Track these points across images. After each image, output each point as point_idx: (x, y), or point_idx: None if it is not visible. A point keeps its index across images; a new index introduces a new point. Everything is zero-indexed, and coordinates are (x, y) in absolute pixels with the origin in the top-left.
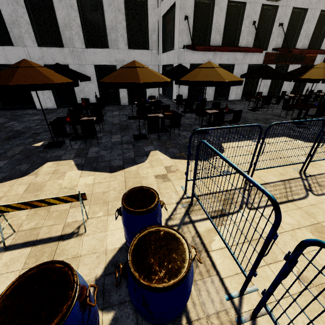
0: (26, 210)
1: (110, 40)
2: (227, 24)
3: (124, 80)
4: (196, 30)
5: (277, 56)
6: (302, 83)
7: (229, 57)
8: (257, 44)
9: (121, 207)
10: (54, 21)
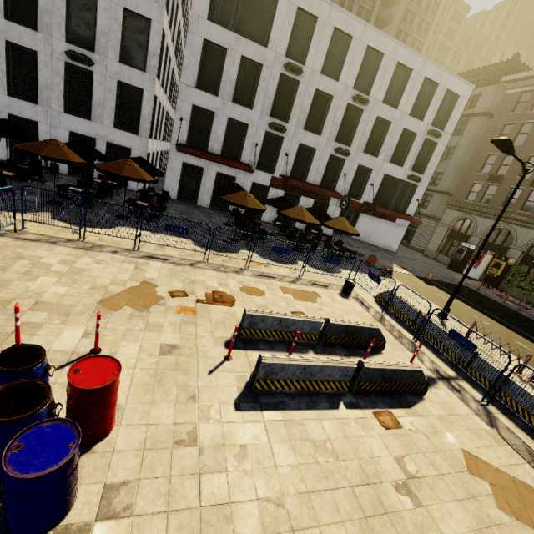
0: None
1: (94, 114)
2: (230, 137)
3: (29, 149)
4: (194, 132)
5: (284, 183)
6: None
7: (230, 168)
8: (265, 166)
9: None
10: (36, 78)
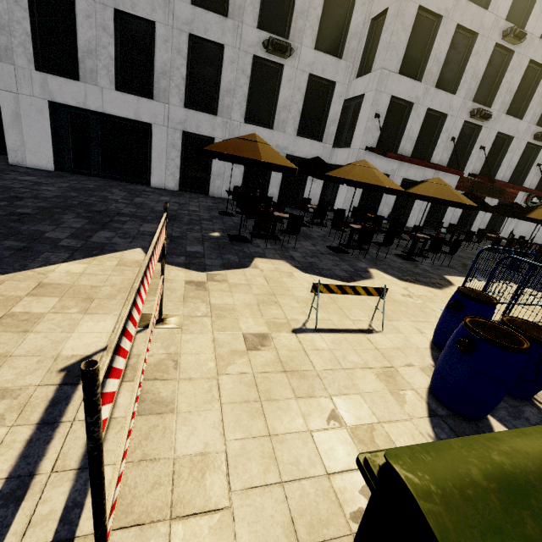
0: (295, 302)
1: (277, 120)
2: (421, 133)
3: (366, 180)
4: (383, 131)
5: (473, 183)
6: (497, 222)
7: (417, 172)
8: (451, 165)
9: (462, 300)
10: (214, 82)
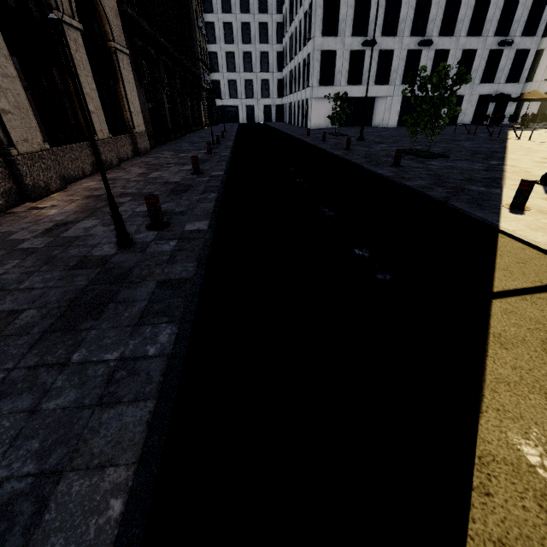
0: None
1: (496, 78)
2: None
3: None
4: None
5: None
6: None
7: None
8: None
9: None
10: (467, 67)
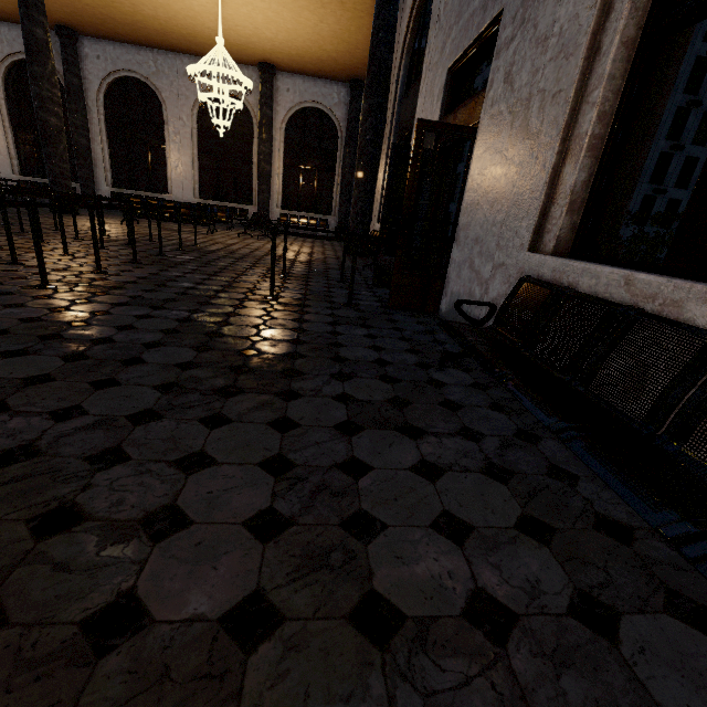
0: None
1: (649, 221)
2: None
3: None
4: None
5: None
6: None
7: None
8: None
9: None
10: None
